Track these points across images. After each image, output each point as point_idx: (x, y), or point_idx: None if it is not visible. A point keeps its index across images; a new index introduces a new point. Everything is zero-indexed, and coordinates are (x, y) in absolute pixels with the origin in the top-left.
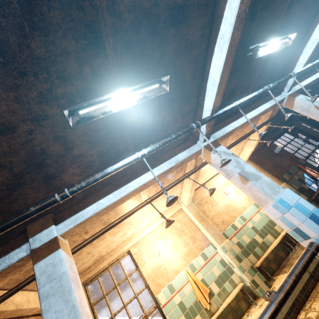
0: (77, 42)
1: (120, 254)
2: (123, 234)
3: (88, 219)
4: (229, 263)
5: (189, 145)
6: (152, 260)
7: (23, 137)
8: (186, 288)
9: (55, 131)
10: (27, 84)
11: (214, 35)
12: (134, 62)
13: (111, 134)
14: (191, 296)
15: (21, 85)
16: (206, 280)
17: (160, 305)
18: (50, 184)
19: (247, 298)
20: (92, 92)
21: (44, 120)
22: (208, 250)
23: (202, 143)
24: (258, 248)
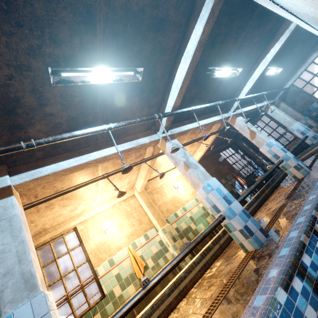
0: (74, 16)
1: (65, 230)
2: (73, 209)
3: (46, 177)
4: (166, 243)
5: (150, 134)
6: (97, 237)
7: (2, 80)
8: (125, 262)
9: (34, 84)
10: (21, 35)
11: (183, 49)
12: (117, 48)
13: (84, 103)
14: (129, 269)
15: (15, 34)
16: (144, 256)
17: (98, 276)
18: (13, 134)
19: (175, 271)
20: (76, 61)
21: (27, 71)
22: (150, 232)
23: (161, 134)
24: (191, 234)
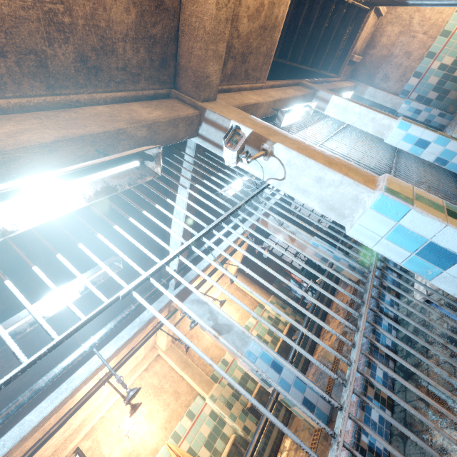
0: None
1: None
2: (67, 428)
3: (6, 455)
4: (220, 414)
5: (158, 296)
6: (117, 450)
7: None
8: None
9: None
10: None
11: (170, 208)
12: (75, 259)
13: (44, 331)
14: None
15: None
16: (193, 448)
17: None
18: None
19: (241, 451)
20: (15, 308)
21: None
22: (195, 405)
23: (173, 292)
24: (250, 382)
